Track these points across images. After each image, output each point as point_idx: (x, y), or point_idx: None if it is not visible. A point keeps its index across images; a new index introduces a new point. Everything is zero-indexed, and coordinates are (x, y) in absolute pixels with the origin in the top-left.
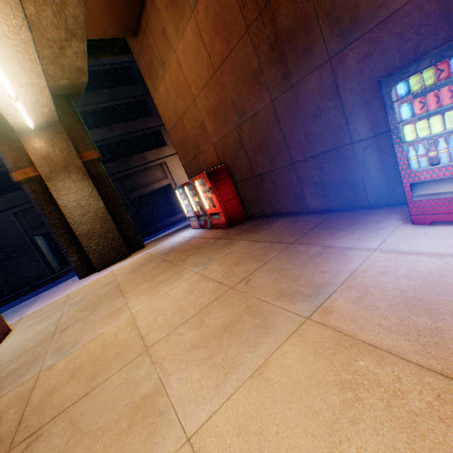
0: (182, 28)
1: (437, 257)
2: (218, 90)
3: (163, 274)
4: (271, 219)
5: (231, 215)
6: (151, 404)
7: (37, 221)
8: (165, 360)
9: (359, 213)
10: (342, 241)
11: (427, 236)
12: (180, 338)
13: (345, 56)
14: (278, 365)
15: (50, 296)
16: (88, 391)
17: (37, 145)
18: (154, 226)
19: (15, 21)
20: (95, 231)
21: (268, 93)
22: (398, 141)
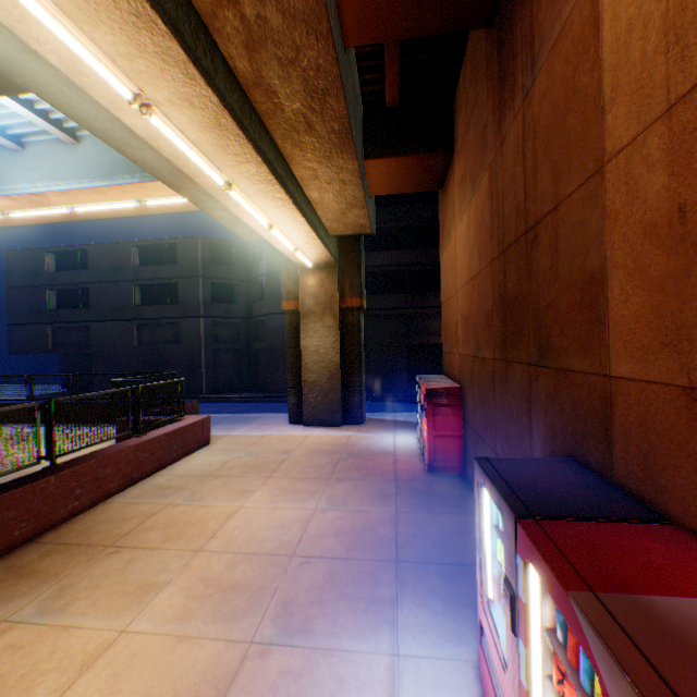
0: (461, 213)
1: None
2: (468, 301)
3: (307, 483)
4: (463, 502)
5: (439, 457)
6: (148, 591)
7: None
8: (189, 570)
9: None
10: (411, 611)
11: None
12: (214, 563)
13: (538, 375)
14: (191, 647)
15: (259, 425)
16: (156, 546)
17: (309, 282)
18: None
19: (292, 214)
20: (319, 383)
21: (492, 346)
22: (477, 548)
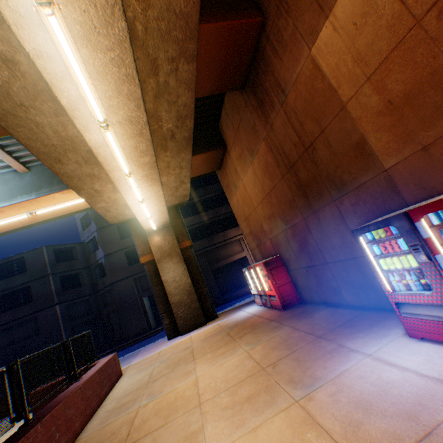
0: (246, 169)
1: (402, 370)
2: (269, 206)
3: (223, 347)
4: (317, 307)
5: (285, 298)
6: (194, 436)
7: (147, 285)
8: (208, 413)
9: (382, 315)
10: (353, 342)
11: (411, 349)
12: (220, 400)
13: (342, 200)
14: (266, 427)
15: (147, 351)
16: (164, 423)
17: (156, 239)
18: (230, 294)
19: (157, 189)
20: (182, 300)
21: (300, 213)
22: (375, 270)
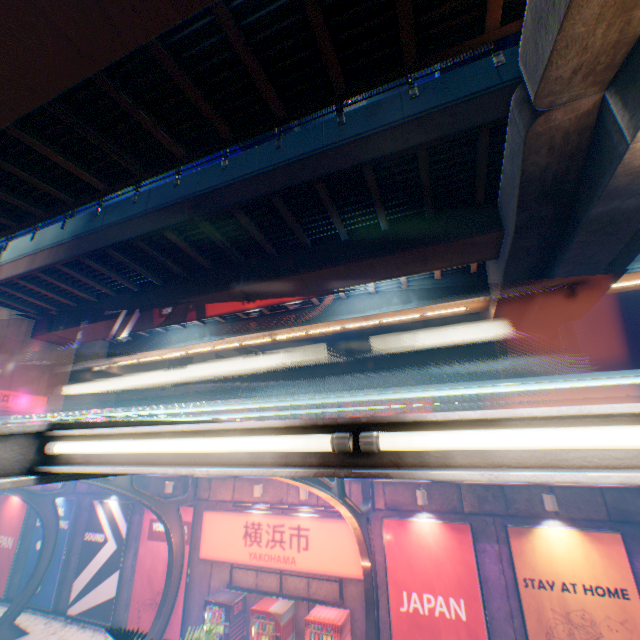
0: None
1: None
2: None
3: None
4: None
5: None
6: None
7: None
8: None
9: None
10: None
11: None
12: None
13: None
14: None
15: None
16: None
17: None
18: None
19: None
20: None
21: None
22: None
